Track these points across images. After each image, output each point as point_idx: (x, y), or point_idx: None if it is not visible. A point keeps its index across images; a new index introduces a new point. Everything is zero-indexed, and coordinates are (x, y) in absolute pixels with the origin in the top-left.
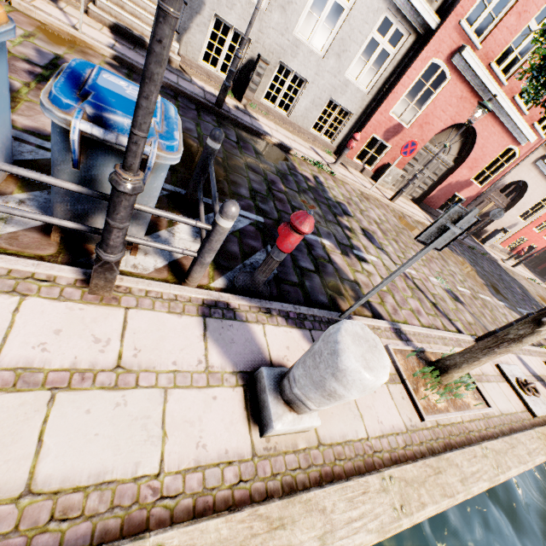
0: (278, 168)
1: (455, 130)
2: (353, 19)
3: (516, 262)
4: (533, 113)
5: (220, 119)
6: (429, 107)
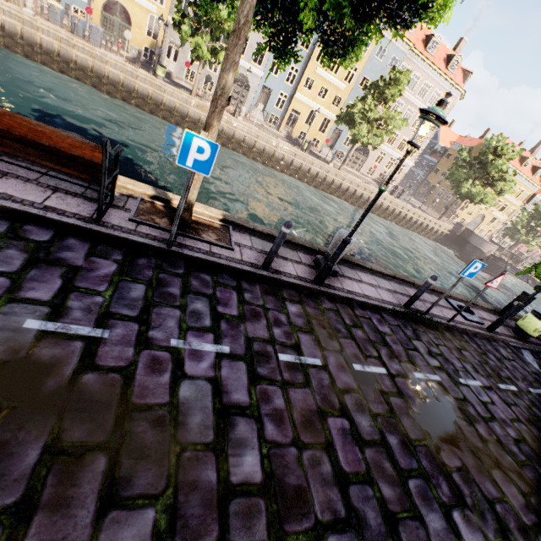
0: None
1: None
2: None
3: None
4: None
5: None
6: None
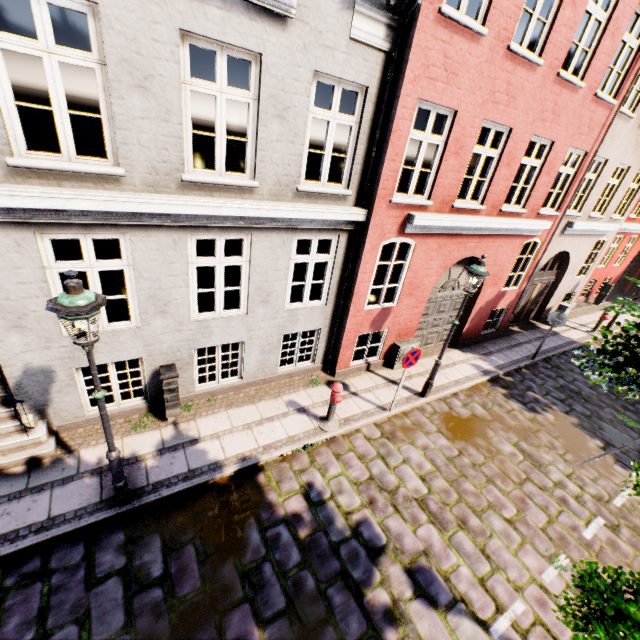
0: (244, 561)
1: (453, 266)
2: (259, 266)
3: (600, 307)
4: (531, 205)
5: (133, 523)
6: (408, 276)
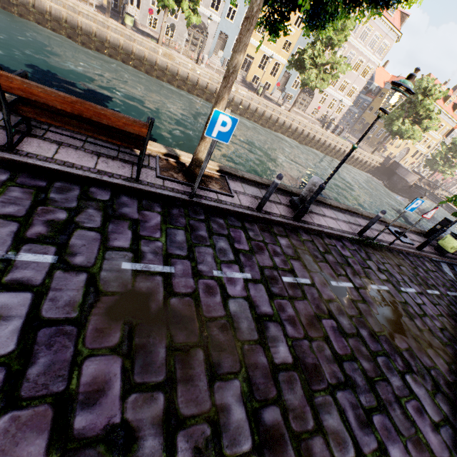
0: None
1: None
2: None
3: None
4: None
5: None
6: None
